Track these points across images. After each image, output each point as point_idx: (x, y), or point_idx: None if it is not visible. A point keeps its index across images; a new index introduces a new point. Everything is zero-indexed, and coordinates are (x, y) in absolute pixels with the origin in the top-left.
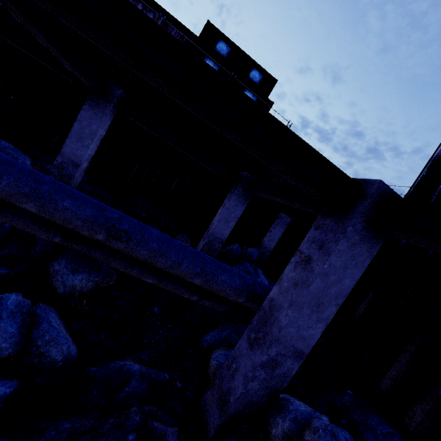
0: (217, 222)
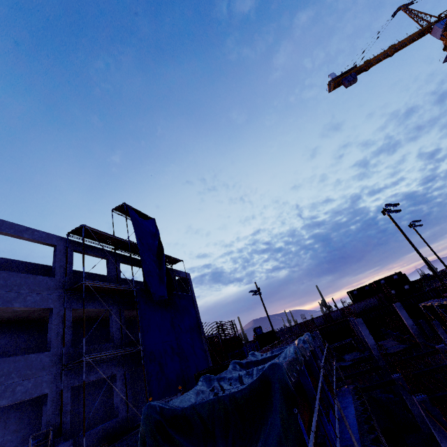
0: None
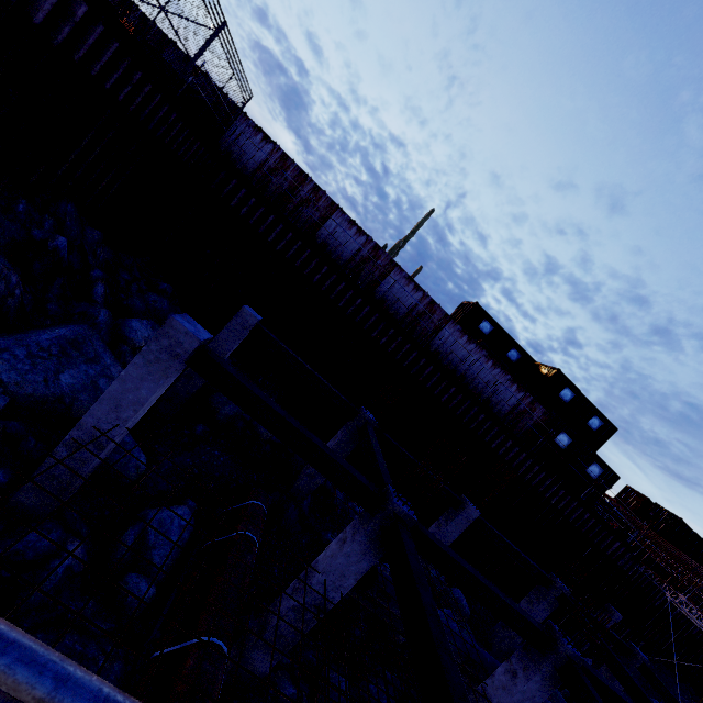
0: None
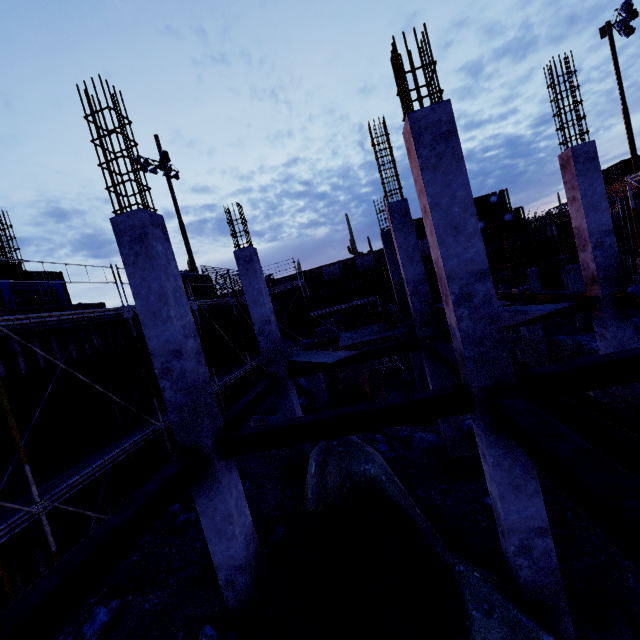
0: (566, 280)
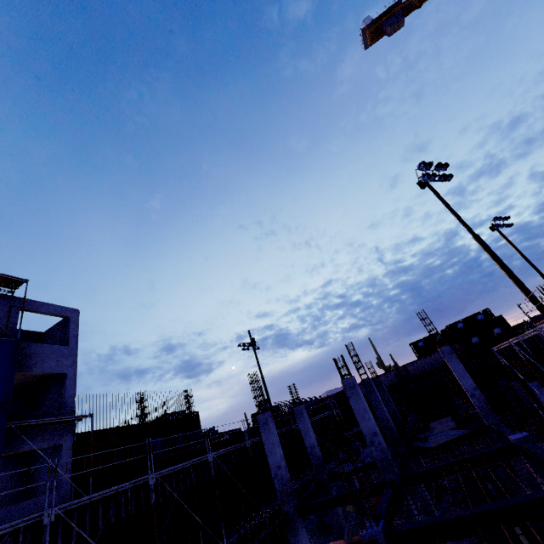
0: None
